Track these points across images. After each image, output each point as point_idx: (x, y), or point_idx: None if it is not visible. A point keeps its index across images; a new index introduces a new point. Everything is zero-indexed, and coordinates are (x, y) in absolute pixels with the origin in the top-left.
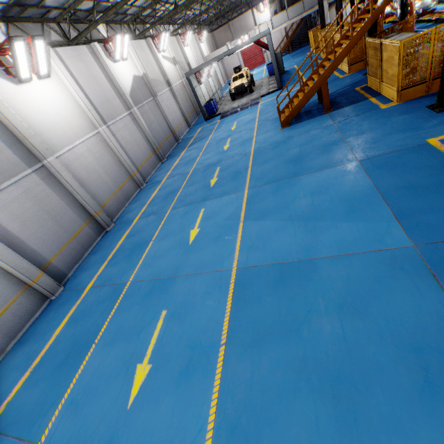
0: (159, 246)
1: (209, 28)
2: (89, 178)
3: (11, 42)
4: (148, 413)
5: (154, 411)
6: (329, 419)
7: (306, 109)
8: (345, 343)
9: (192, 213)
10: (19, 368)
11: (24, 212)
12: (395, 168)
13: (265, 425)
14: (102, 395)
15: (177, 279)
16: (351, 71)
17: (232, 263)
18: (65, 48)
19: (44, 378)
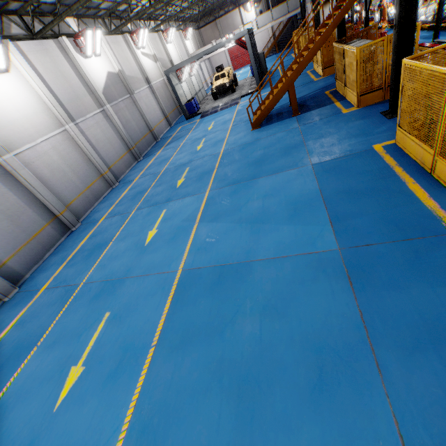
0: (117, 247)
1: (194, 26)
2: (53, 177)
3: None
4: (72, 415)
5: (77, 413)
6: (229, 417)
7: (278, 111)
8: (260, 343)
9: (154, 214)
10: None
11: None
12: (341, 173)
13: (173, 425)
14: (33, 398)
15: (126, 281)
16: (325, 74)
17: (179, 265)
18: (28, 42)
19: None
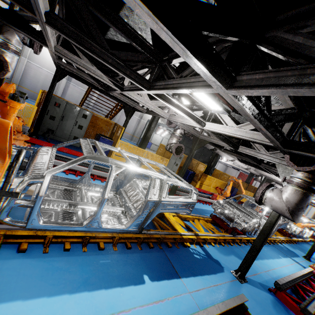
0: None
1: None
2: (31, 77)
3: None
4: None
5: None
6: None
7: None
8: None
9: None
10: None
11: None
12: None
13: None
14: None
15: None
16: None
17: None
18: None
19: None
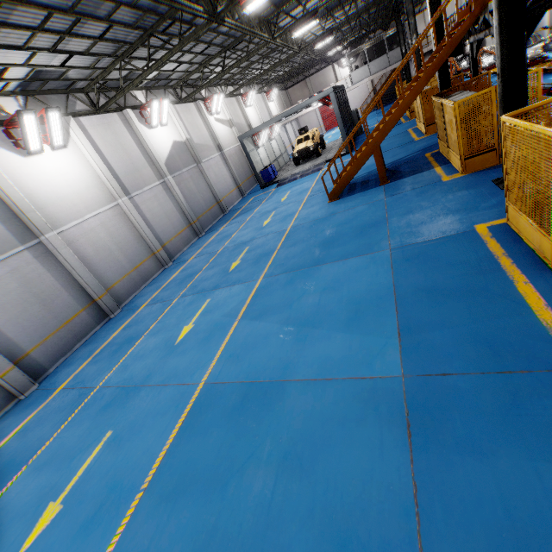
0: (146, 343)
1: (280, 86)
2: (96, 256)
3: (20, 116)
4: None
5: None
6: None
7: (365, 178)
8: (267, 513)
9: (196, 303)
10: None
11: (6, 294)
12: (426, 263)
13: None
14: None
15: (142, 390)
16: (429, 132)
17: (203, 375)
18: (91, 117)
19: None
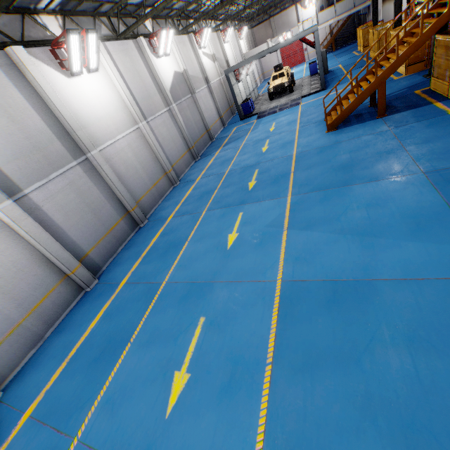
0: (195, 248)
1: (249, 25)
2: (127, 173)
3: (67, 35)
4: (188, 426)
5: (194, 425)
6: None
7: (356, 112)
8: (418, 383)
9: (229, 216)
10: (55, 356)
11: (67, 203)
12: None
13: None
14: (138, 399)
15: (216, 285)
16: (408, 72)
17: (276, 274)
18: (113, 43)
19: (79, 371)
